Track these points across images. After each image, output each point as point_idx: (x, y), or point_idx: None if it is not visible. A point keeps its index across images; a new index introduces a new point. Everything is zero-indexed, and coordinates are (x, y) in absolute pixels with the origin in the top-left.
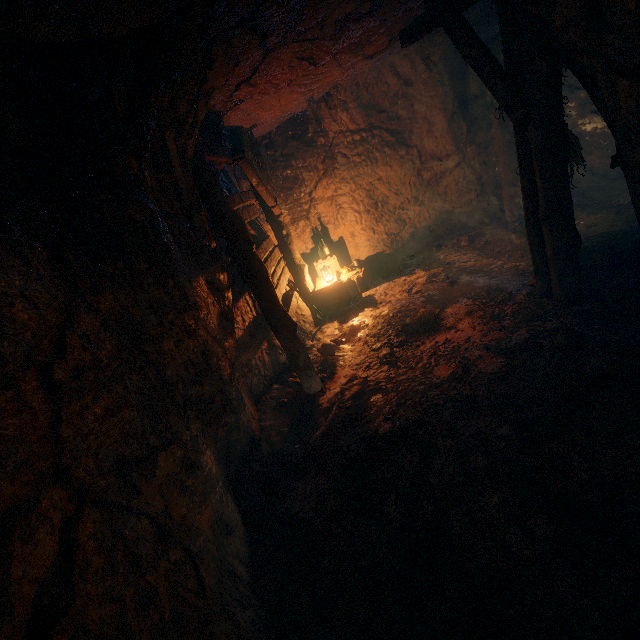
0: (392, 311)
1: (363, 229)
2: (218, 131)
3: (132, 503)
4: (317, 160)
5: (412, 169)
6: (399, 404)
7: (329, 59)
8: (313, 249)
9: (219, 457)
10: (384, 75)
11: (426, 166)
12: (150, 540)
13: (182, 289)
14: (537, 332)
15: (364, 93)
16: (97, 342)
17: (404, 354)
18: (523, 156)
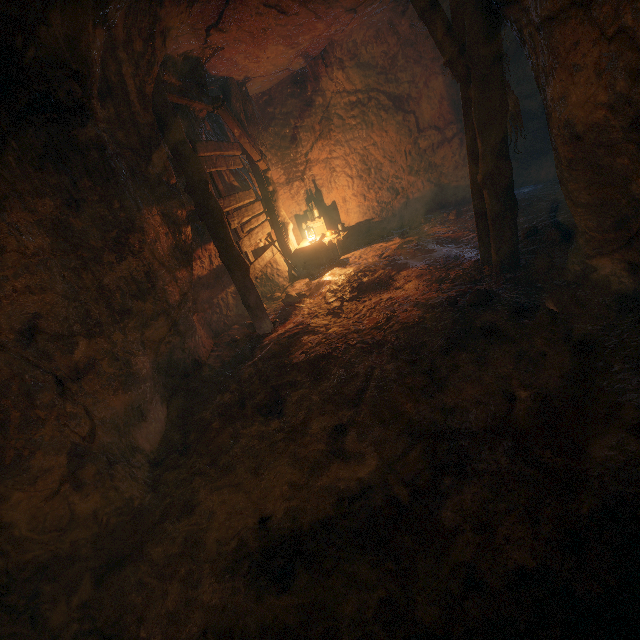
0: (355, 271)
1: (354, 195)
2: (200, 78)
3: (40, 362)
4: (314, 120)
5: (408, 136)
6: (320, 342)
7: (298, 8)
8: (306, 211)
9: (158, 368)
10: (384, 33)
11: (423, 134)
12: (50, 391)
13: (128, 212)
14: (463, 293)
15: (363, 52)
16: (28, 234)
17: (350, 307)
18: (468, 116)
